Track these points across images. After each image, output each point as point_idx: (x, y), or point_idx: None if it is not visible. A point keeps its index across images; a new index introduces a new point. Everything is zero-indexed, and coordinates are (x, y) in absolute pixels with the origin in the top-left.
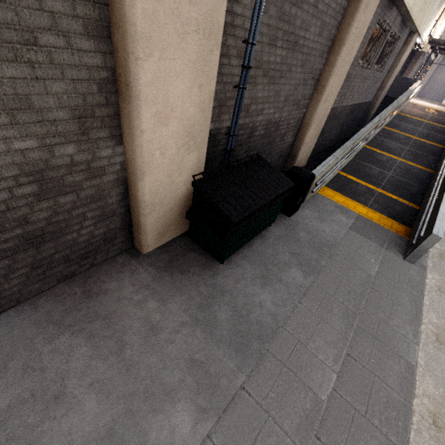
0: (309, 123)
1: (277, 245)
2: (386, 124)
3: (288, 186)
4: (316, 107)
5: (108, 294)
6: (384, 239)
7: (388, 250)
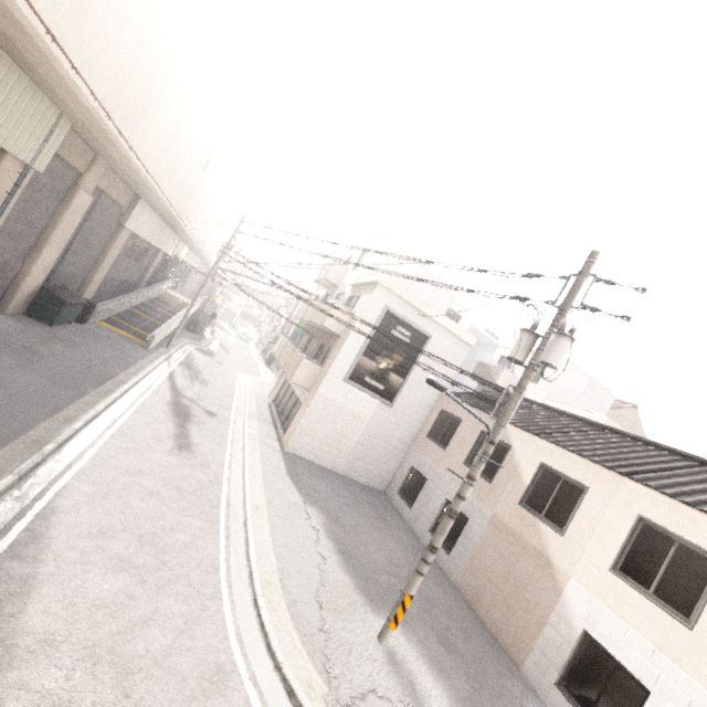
0: (90, 281)
1: (77, 330)
2: (147, 300)
3: (85, 302)
4: (96, 274)
5: (1, 320)
6: (135, 343)
7: (137, 346)
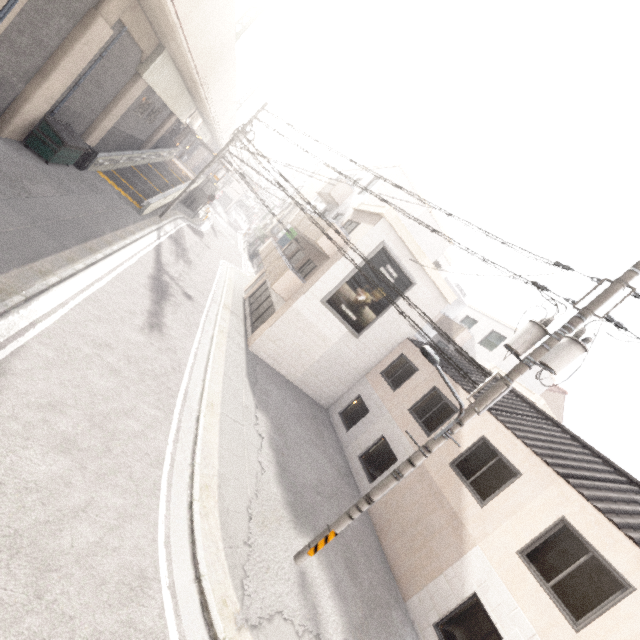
0: (97, 127)
1: (74, 176)
2: (151, 163)
3: (87, 148)
4: (103, 120)
5: None
6: (130, 205)
7: (131, 208)
